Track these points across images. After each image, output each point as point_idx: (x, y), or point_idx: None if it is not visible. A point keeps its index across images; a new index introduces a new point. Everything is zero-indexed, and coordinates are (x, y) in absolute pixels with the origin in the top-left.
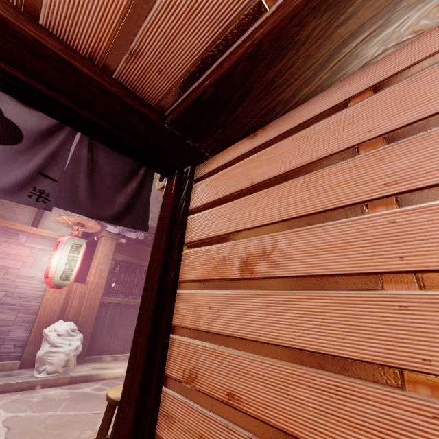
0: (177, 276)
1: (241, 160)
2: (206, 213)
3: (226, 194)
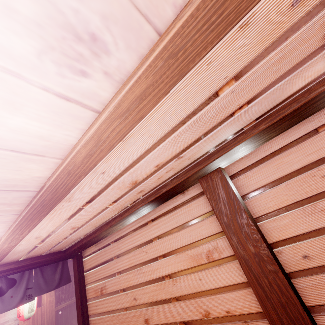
0: (86, 298)
1: (94, 253)
2: (89, 273)
3: (93, 266)
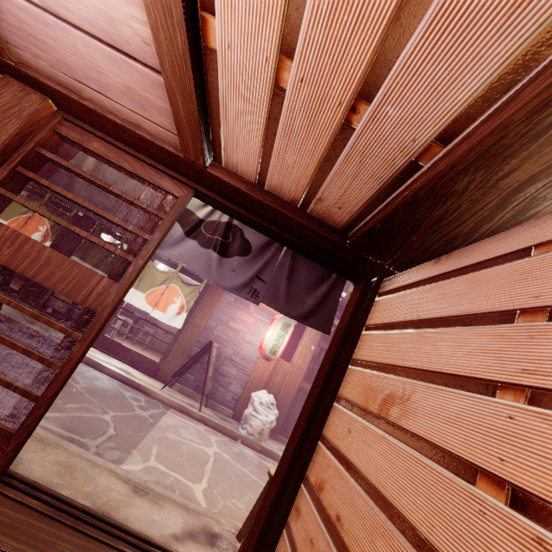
0: (337, 388)
1: (418, 286)
2: (375, 334)
3: (395, 320)
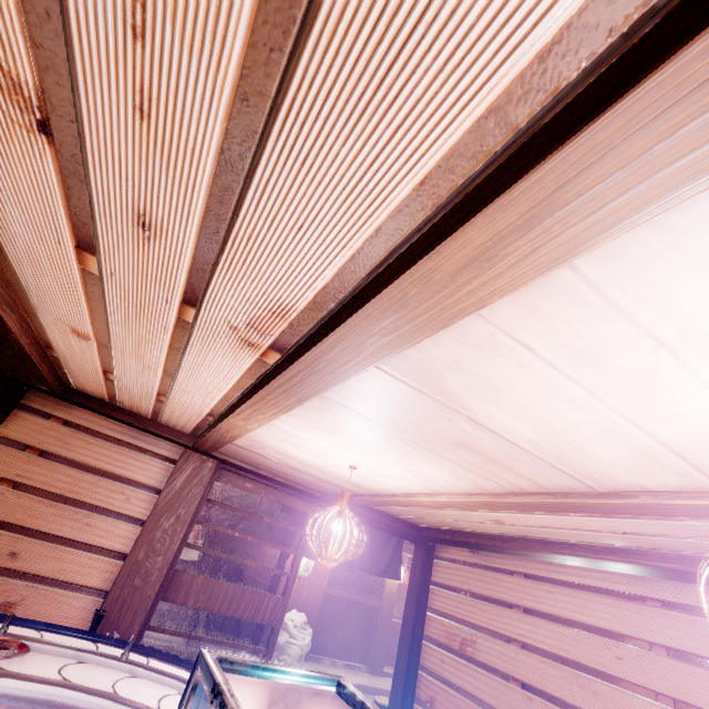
0: (423, 630)
1: (464, 565)
2: (442, 592)
3: (454, 585)
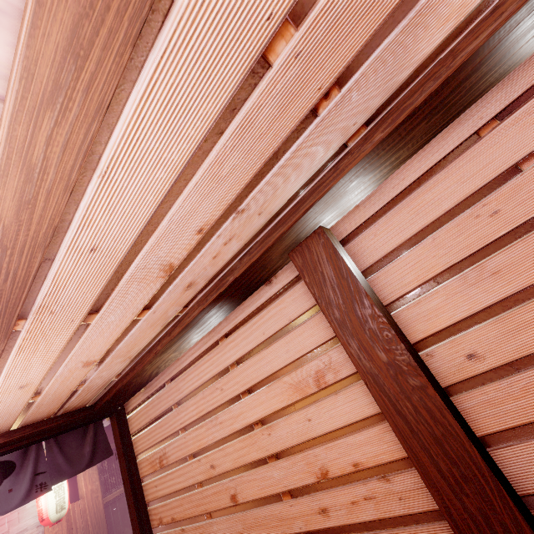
0: (139, 476)
1: (143, 404)
2: (139, 436)
3: (143, 425)
